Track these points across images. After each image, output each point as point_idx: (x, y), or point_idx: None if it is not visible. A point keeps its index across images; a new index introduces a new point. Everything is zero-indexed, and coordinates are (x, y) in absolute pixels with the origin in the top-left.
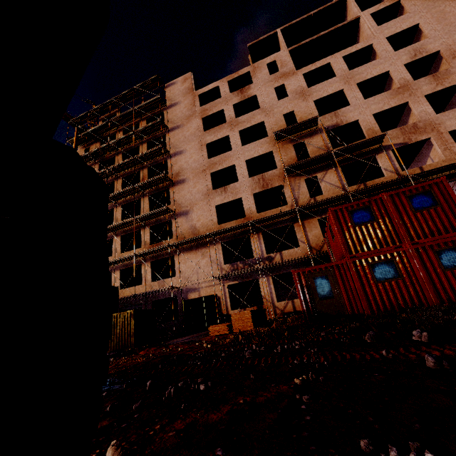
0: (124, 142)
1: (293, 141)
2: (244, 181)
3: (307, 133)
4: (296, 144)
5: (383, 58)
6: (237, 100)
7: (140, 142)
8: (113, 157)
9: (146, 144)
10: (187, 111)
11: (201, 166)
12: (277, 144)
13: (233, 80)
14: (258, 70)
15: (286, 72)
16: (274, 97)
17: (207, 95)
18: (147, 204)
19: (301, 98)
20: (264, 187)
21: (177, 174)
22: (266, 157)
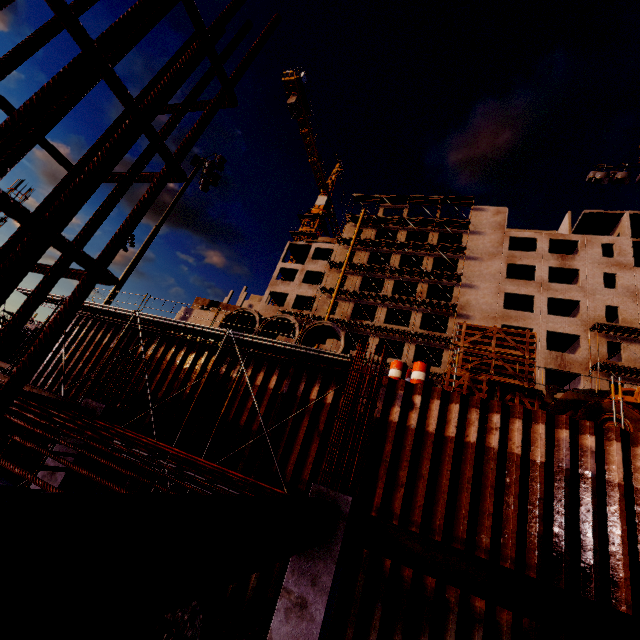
0: (411, 246)
1: (608, 337)
2: (539, 350)
3: (627, 337)
4: (611, 341)
5: None
6: (555, 265)
7: (426, 253)
8: (389, 253)
9: (432, 259)
10: (492, 247)
11: (492, 312)
12: (597, 337)
13: (555, 240)
14: (589, 244)
15: (623, 263)
16: (600, 283)
17: (516, 239)
18: (419, 321)
19: (631, 298)
20: (561, 367)
21: (461, 307)
22: (565, 335)
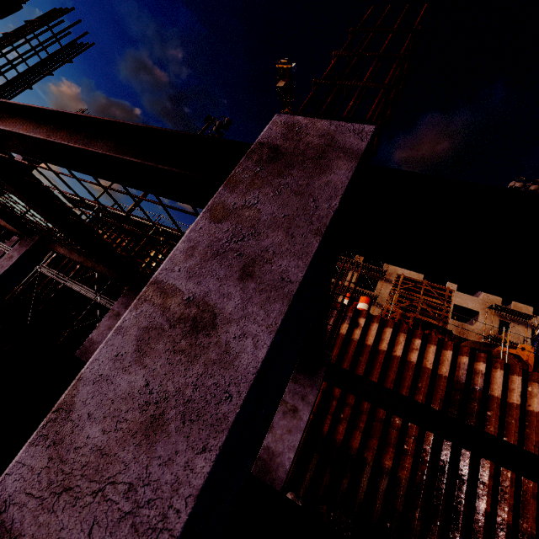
0: None
1: (501, 317)
2: None
3: (516, 319)
4: (502, 320)
5: None
6: None
7: None
8: None
9: None
10: None
11: None
12: (493, 314)
13: None
14: None
15: None
16: None
17: None
18: (354, 279)
19: None
20: (460, 333)
21: (390, 274)
22: (468, 310)
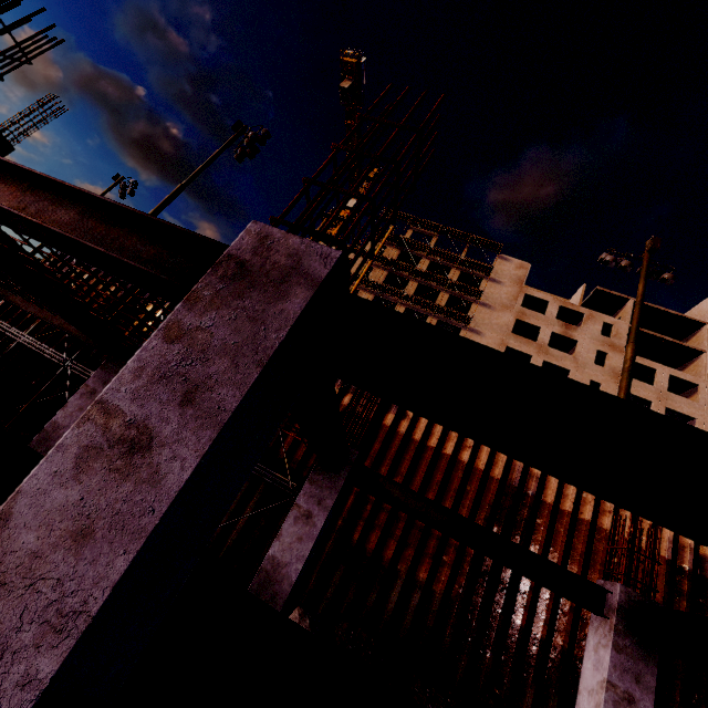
0: (431, 277)
1: None
2: None
3: None
4: None
5: (700, 404)
6: (558, 331)
7: (444, 288)
8: (407, 278)
9: (448, 296)
10: (506, 299)
11: None
12: None
13: (565, 307)
14: (593, 320)
15: (616, 345)
16: (592, 358)
17: (531, 297)
18: None
19: (614, 379)
20: None
21: None
22: None
